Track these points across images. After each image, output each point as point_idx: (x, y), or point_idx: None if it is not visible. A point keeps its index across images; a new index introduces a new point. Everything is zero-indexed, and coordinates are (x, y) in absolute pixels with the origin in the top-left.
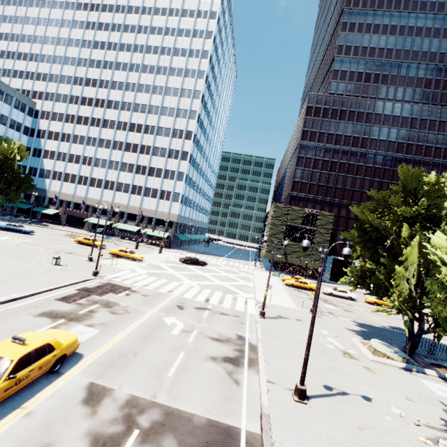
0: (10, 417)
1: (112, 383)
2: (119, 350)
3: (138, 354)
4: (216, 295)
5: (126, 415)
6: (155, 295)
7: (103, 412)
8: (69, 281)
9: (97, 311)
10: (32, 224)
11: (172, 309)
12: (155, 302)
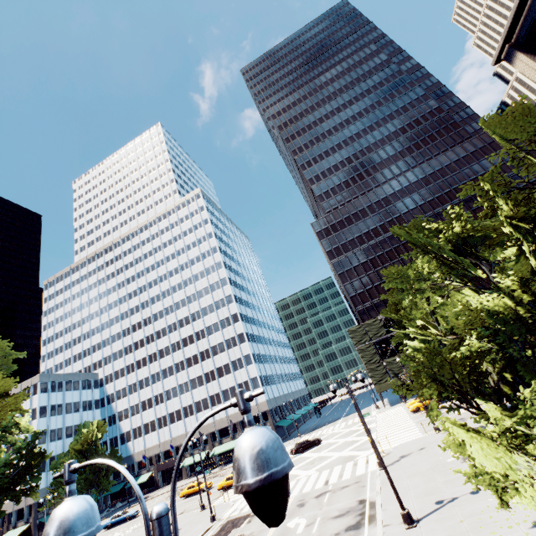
0: None
1: None
2: None
3: None
4: (335, 471)
5: None
6: None
7: None
8: None
9: None
10: (132, 505)
11: (293, 510)
12: None
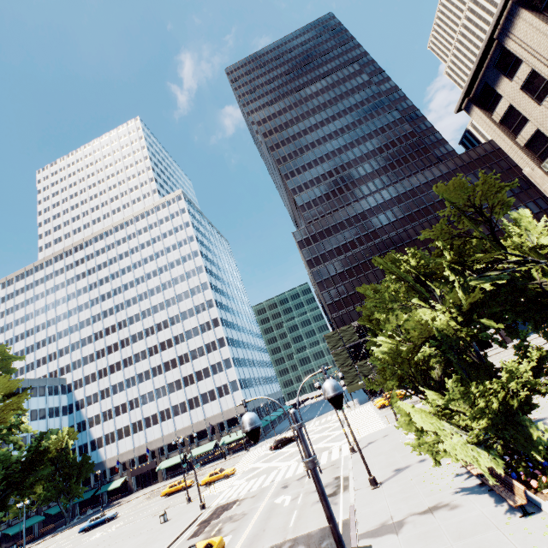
0: None
1: None
2: (252, 534)
3: (266, 529)
4: None
5: None
6: (261, 491)
7: None
8: (187, 524)
9: (223, 527)
10: (106, 510)
11: (279, 491)
12: (263, 495)
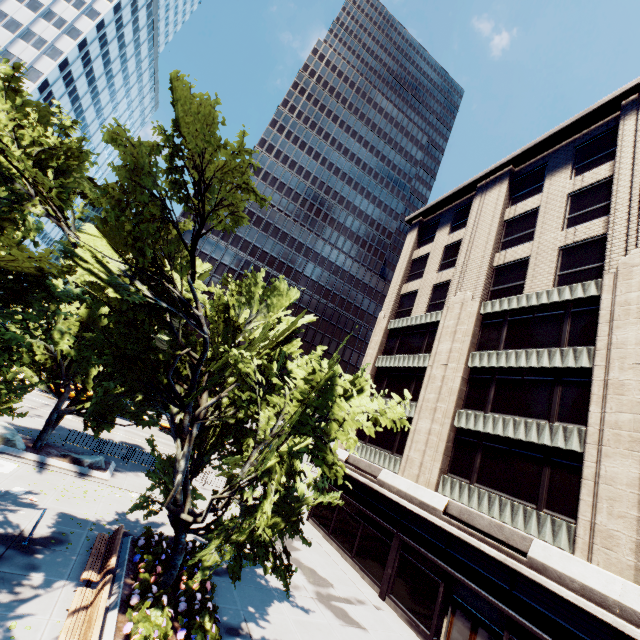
0: None
1: None
2: None
3: None
4: None
5: None
6: None
7: None
8: None
9: None
10: None
11: None
12: None
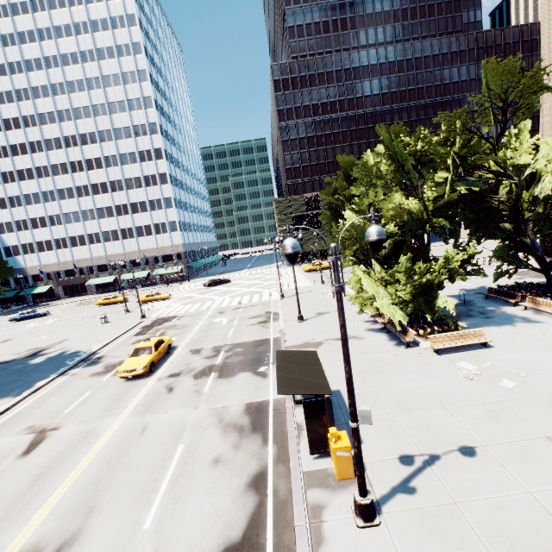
0: (165, 365)
1: (201, 347)
2: (196, 339)
3: (207, 336)
4: (246, 298)
5: (215, 350)
6: (198, 313)
7: (204, 353)
8: (130, 327)
9: (166, 332)
10: (33, 308)
11: (216, 315)
12: (201, 316)
